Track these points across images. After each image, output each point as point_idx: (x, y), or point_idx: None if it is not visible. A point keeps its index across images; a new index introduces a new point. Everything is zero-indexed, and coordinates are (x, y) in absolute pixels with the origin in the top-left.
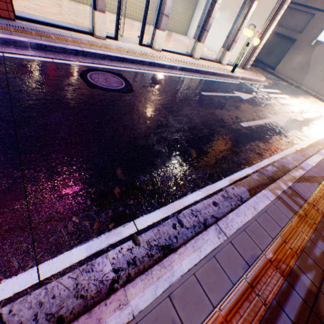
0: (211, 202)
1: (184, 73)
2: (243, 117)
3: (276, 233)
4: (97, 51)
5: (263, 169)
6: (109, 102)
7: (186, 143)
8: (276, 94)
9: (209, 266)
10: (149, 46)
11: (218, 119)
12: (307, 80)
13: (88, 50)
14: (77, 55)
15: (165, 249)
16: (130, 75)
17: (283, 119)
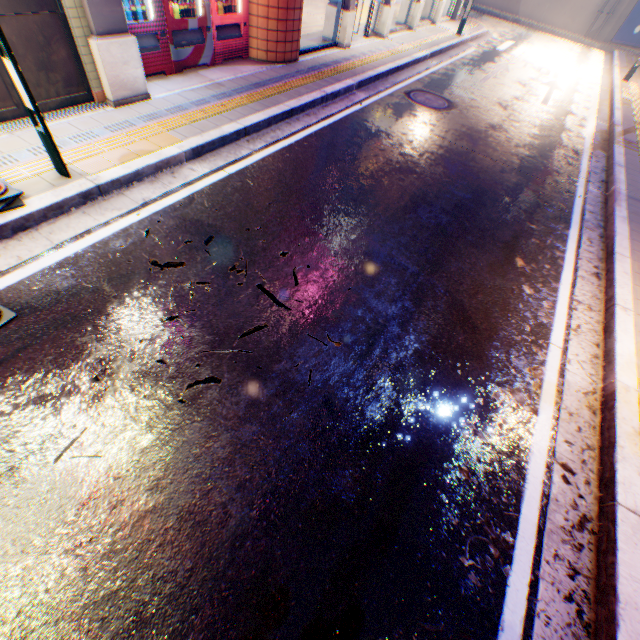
0: (594, 162)
1: (433, 61)
2: (534, 97)
3: (638, 162)
4: (381, 69)
5: (593, 136)
6: (466, 120)
7: (540, 134)
8: (514, 49)
9: (629, 177)
10: (374, 35)
11: (525, 106)
12: (525, 4)
13: (378, 71)
14: (374, 82)
15: (602, 182)
16: (424, 87)
17: (556, 84)
